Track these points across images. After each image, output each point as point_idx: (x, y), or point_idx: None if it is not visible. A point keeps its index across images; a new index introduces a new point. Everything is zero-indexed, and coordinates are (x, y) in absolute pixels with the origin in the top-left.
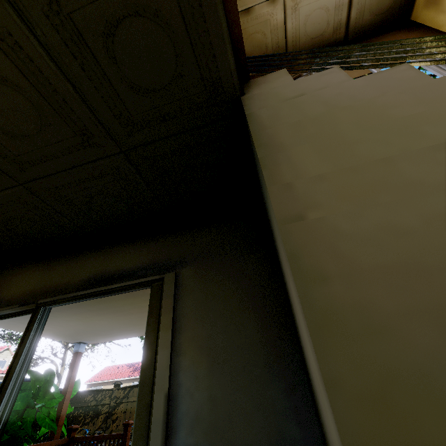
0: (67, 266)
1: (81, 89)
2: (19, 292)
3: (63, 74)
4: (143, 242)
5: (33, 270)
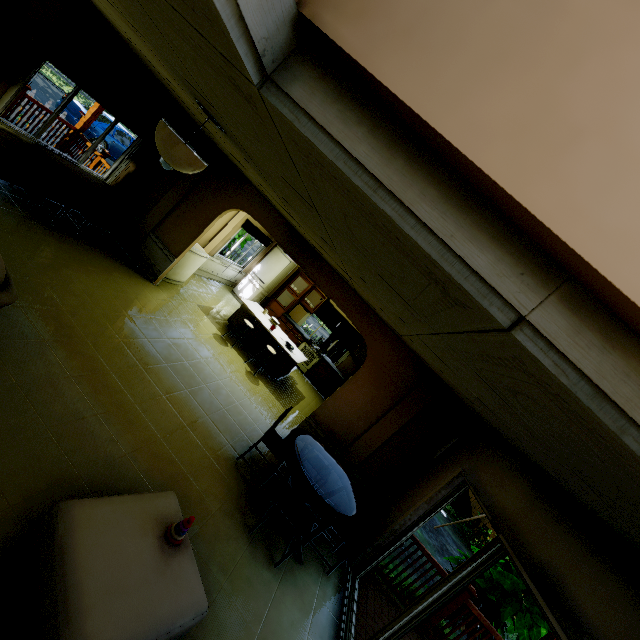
0: (543, 521)
1: (512, 408)
2: (502, 503)
3: (496, 393)
4: (636, 602)
5: (522, 490)
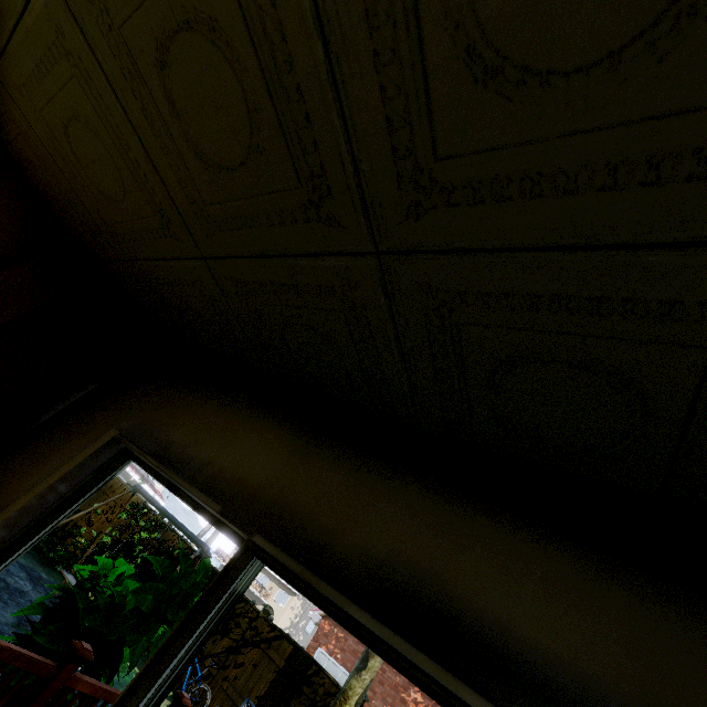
0: (341, 478)
1: None
2: (236, 471)
3: None
4: (601, 569)
5: (277, 437)
